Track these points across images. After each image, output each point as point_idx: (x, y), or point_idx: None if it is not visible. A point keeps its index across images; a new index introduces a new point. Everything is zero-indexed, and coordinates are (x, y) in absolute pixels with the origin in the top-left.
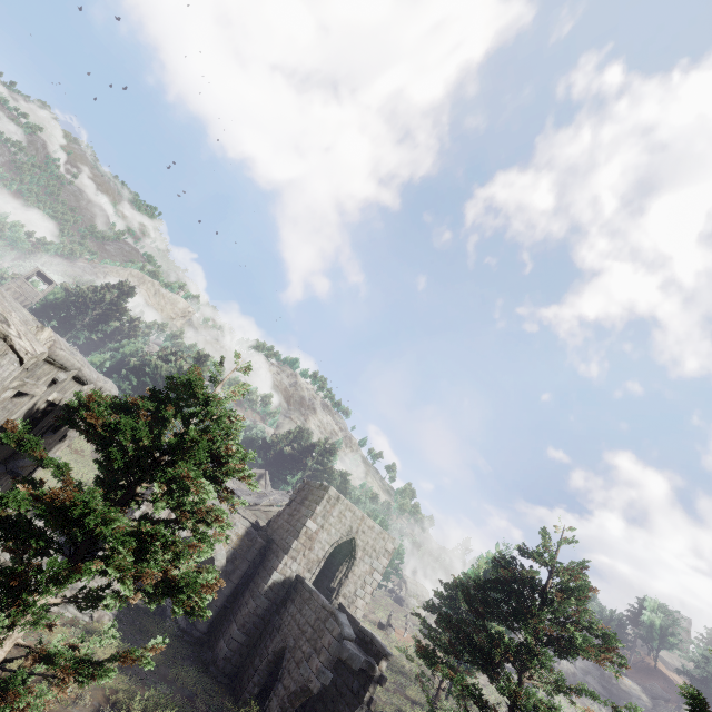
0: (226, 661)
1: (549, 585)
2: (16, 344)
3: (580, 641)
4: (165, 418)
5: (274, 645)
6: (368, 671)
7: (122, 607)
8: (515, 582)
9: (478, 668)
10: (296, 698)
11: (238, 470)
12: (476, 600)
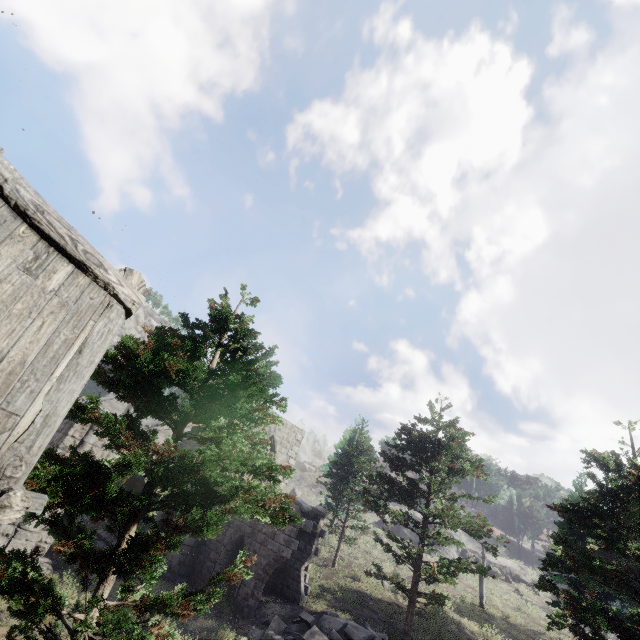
0: (180, 565)
1: (437, 438)
2: (119, 293)
3: (470, 467)
4: (199, 357)
5: (228, 537)
6: (313, 530)
7: (47, 555)
8: (421, 441)
9: (402, 502)
10: (270, 567)
11: (272, 395)
12: (394, 459)
